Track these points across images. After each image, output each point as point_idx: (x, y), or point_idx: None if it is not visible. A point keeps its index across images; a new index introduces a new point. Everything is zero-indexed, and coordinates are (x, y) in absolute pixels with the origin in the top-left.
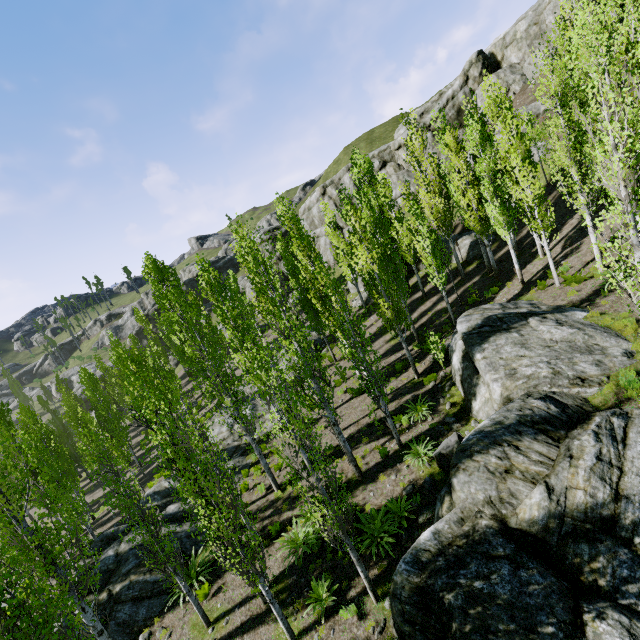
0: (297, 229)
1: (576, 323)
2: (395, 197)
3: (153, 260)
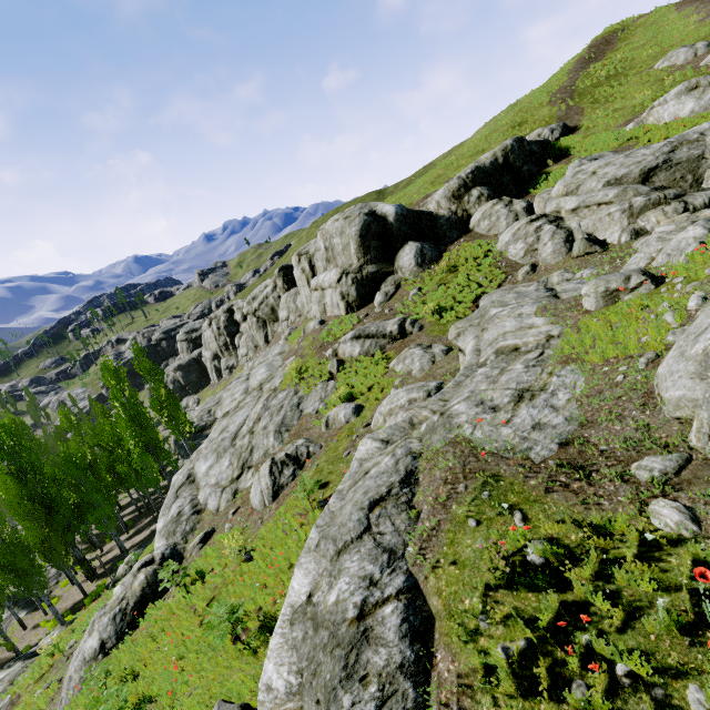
0: (6, 481)
1: (8, 622)
2: (242, 355)
3: (12, 419)
